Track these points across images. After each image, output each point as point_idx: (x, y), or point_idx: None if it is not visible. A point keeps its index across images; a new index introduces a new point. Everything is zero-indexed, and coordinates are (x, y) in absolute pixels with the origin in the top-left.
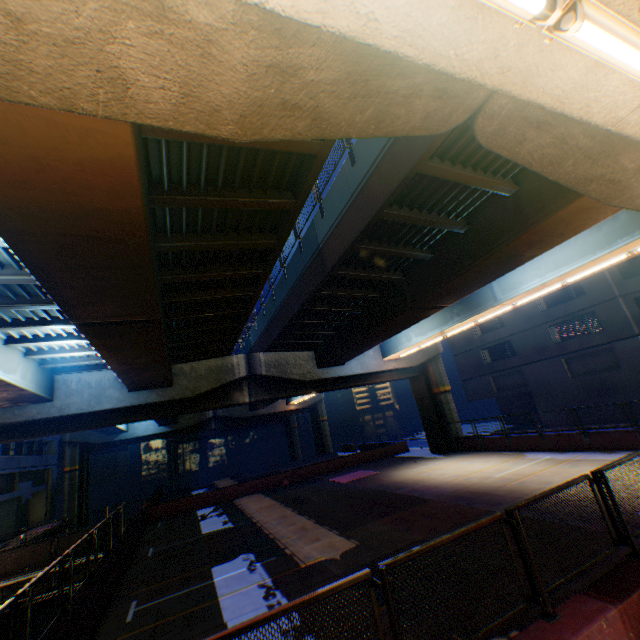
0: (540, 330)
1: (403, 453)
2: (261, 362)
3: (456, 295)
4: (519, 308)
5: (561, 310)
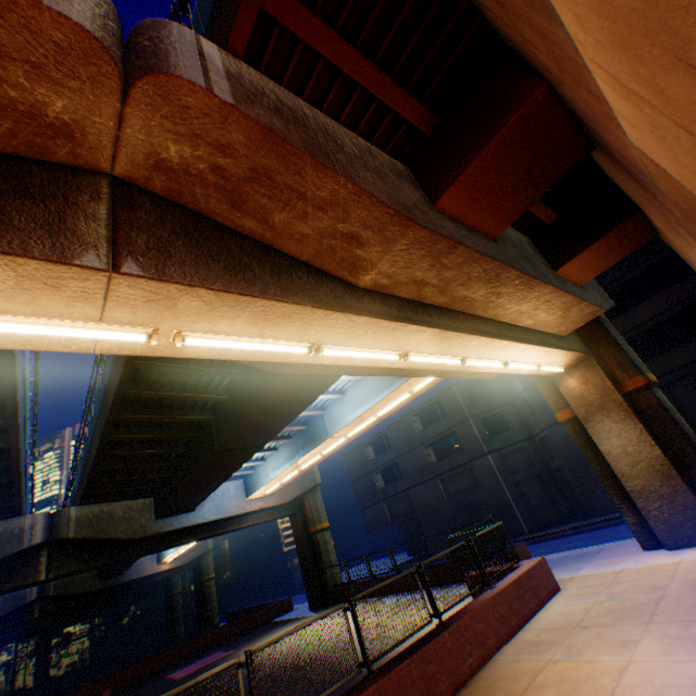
0: (419, 451)
1: (284, 614)
2: (71, 519)
3: (264, 434)
4: (401, 429)
5: (432, 430)
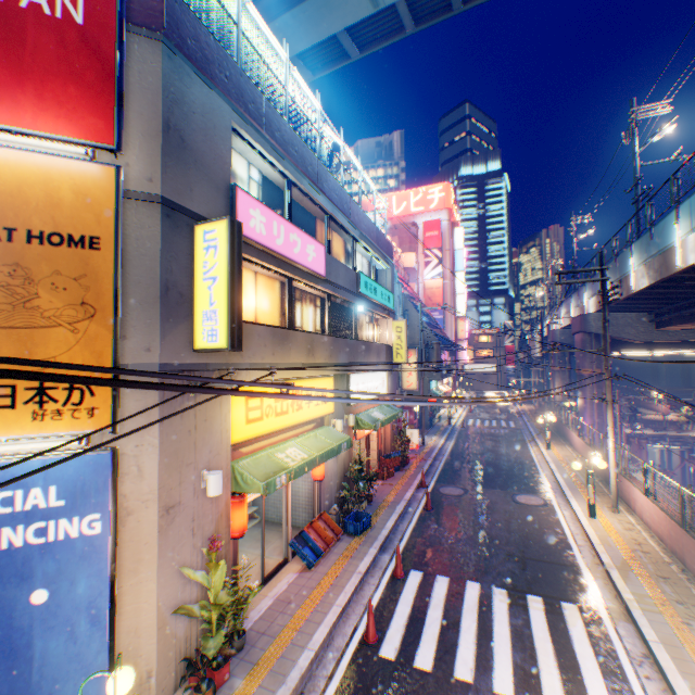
0: None
1: None
2: None
3: None
4: None
5: None
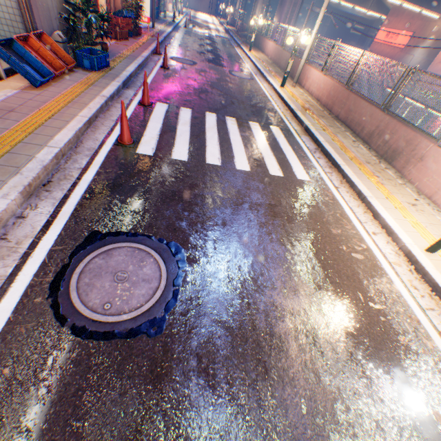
0: None
1: None
2: None
3: None
4: None
5: None
